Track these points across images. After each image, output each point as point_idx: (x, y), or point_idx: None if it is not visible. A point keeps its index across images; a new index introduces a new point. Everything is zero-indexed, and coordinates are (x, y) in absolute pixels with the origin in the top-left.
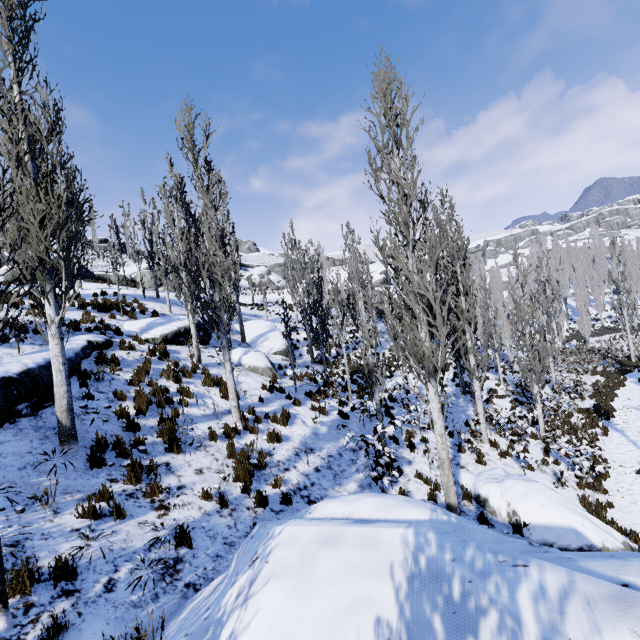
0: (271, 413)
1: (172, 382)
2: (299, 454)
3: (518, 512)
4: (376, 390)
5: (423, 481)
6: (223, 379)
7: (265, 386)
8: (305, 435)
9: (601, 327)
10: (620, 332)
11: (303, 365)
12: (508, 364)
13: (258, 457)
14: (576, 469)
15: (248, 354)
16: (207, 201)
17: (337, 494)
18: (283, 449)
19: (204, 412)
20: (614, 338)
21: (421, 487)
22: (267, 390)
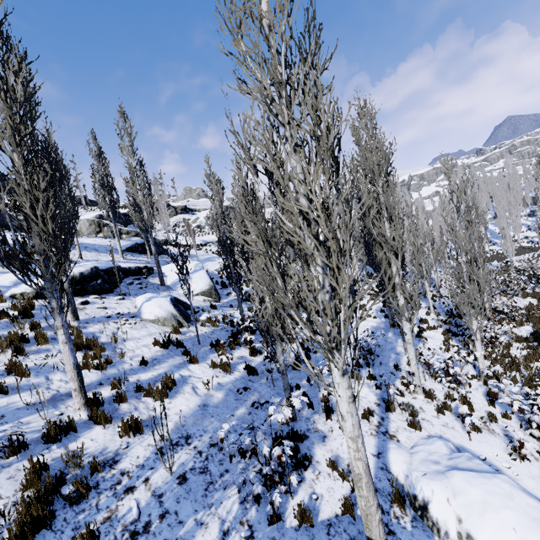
0: (151, 381)
1: (6, 355)
2: (164, 451)
3: (476, 539)
4: (278, 347)
5: (338, 474)
6: (102, 338)
7: (157, 341)
8: (187, 411)
9: (519, 247)
10: (537, 251)
11: (228, 304)
12: (436, 288)
13: (74, 483)
14: (533, 428)
15: (150, 301)
16: (2, 99)
17: (199, 531)
18: (141, 445)
19: (35, 398)
20: (533, 257)
21: (335, 486)
22: (160, 346)
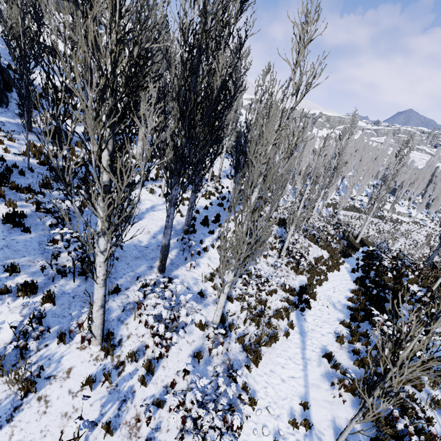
0: None
1: None
2: None
3: None
4: None
5: None
6: None
7: None
8: None
9: (352, 205)
10: (361, 213)
11: None
12: None
13: None
14: None
15: None
16: None
17: None
18: None
19: None
20: (355, 216)
21: None
22: None
